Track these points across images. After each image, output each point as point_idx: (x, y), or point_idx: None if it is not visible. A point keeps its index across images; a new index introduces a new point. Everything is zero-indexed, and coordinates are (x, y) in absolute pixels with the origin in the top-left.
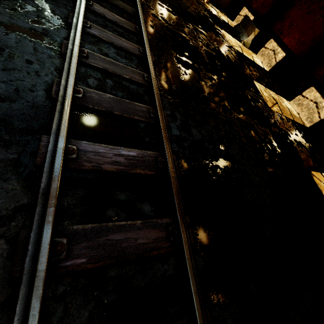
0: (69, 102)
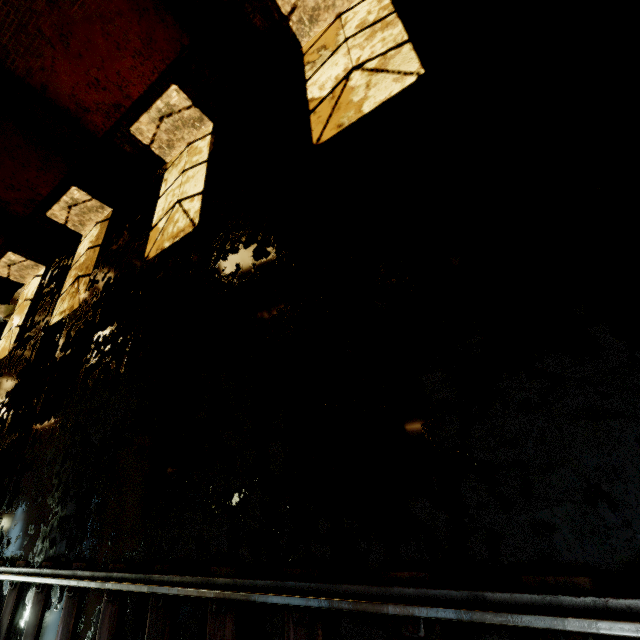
0: None
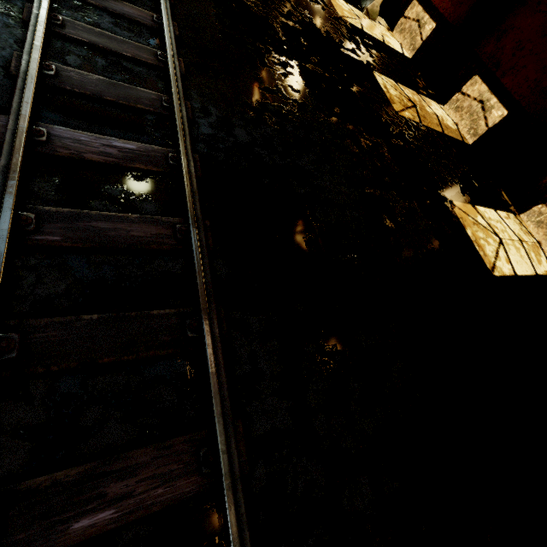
0: (33, 77)
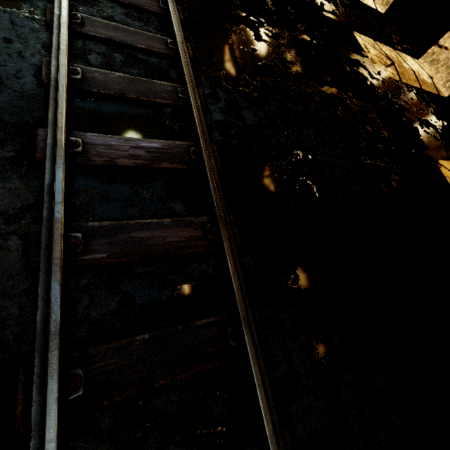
0: (64, 85)
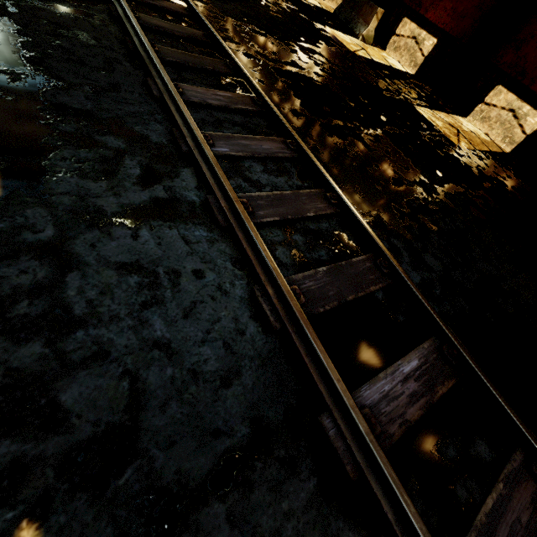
0: (311, 328)
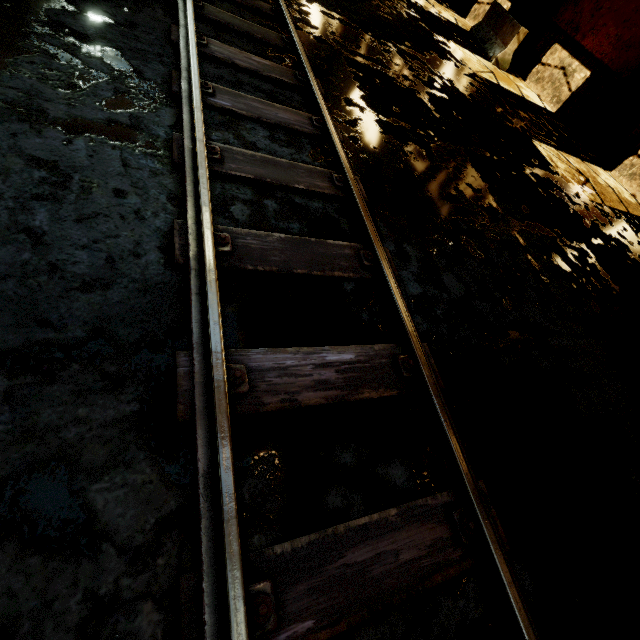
0: (213, 269)
